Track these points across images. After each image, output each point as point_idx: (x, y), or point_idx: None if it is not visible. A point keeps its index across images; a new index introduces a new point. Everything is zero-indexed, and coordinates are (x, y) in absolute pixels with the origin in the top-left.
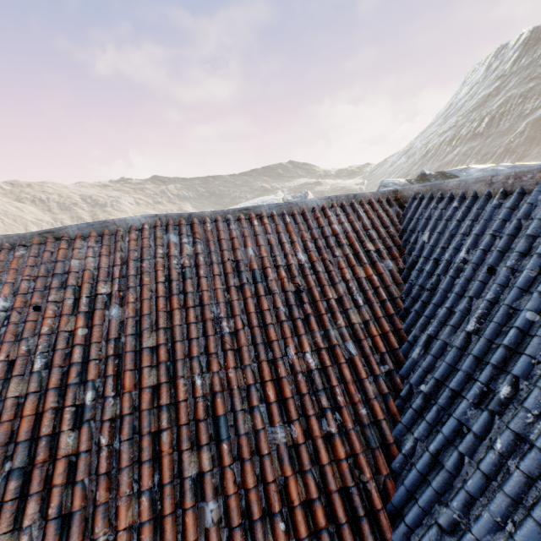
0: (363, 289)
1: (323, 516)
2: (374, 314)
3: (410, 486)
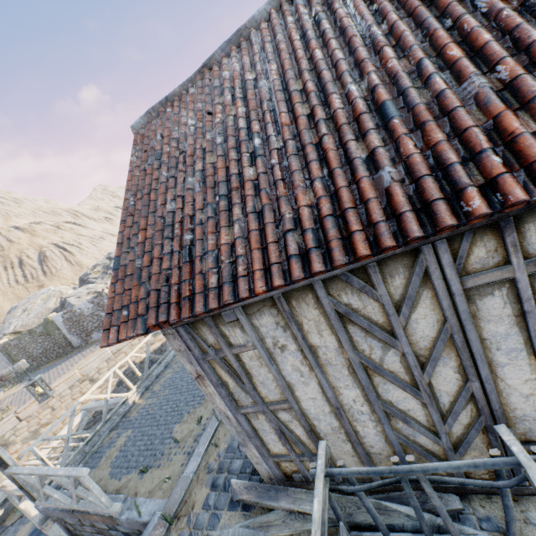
0: None
1: None
2: None
3: None
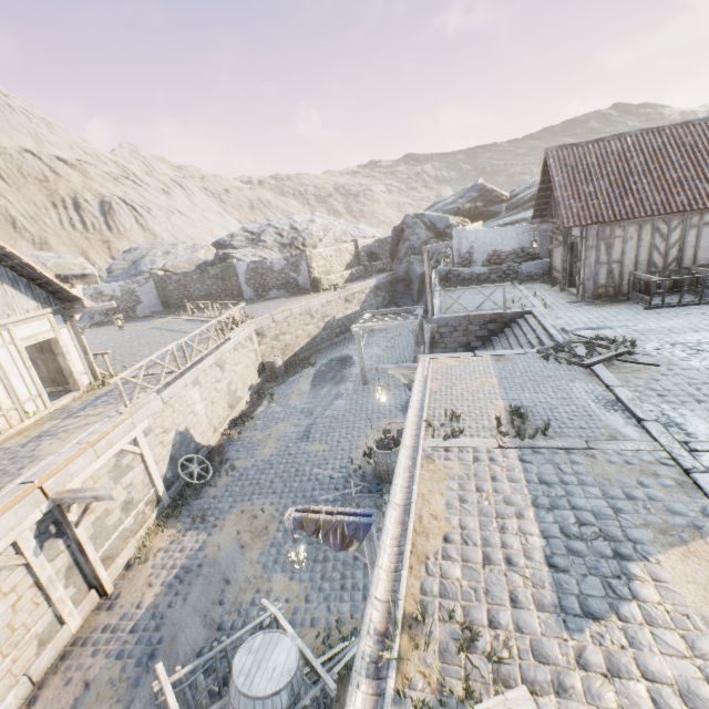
0: None
1: None
2: None
3: None
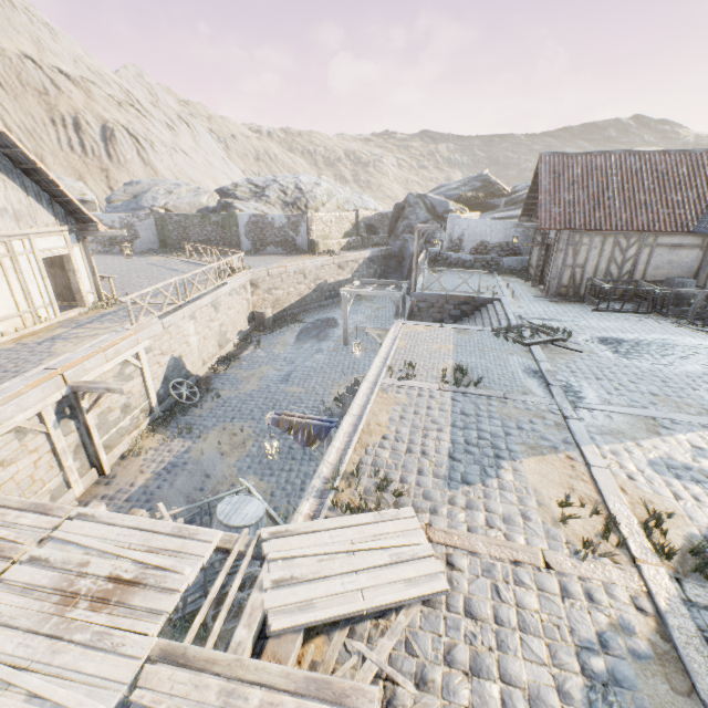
0: (707, 184)
1: (672, 225)
2: (707, 191)
3: (701, 222)
